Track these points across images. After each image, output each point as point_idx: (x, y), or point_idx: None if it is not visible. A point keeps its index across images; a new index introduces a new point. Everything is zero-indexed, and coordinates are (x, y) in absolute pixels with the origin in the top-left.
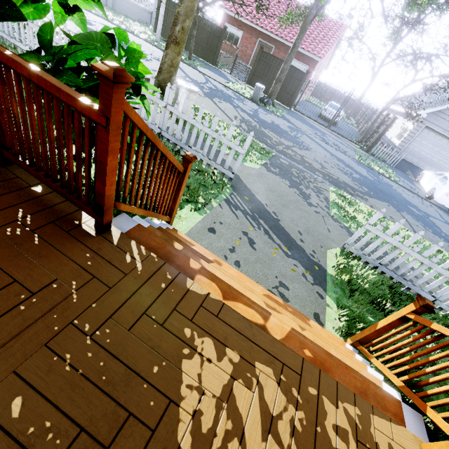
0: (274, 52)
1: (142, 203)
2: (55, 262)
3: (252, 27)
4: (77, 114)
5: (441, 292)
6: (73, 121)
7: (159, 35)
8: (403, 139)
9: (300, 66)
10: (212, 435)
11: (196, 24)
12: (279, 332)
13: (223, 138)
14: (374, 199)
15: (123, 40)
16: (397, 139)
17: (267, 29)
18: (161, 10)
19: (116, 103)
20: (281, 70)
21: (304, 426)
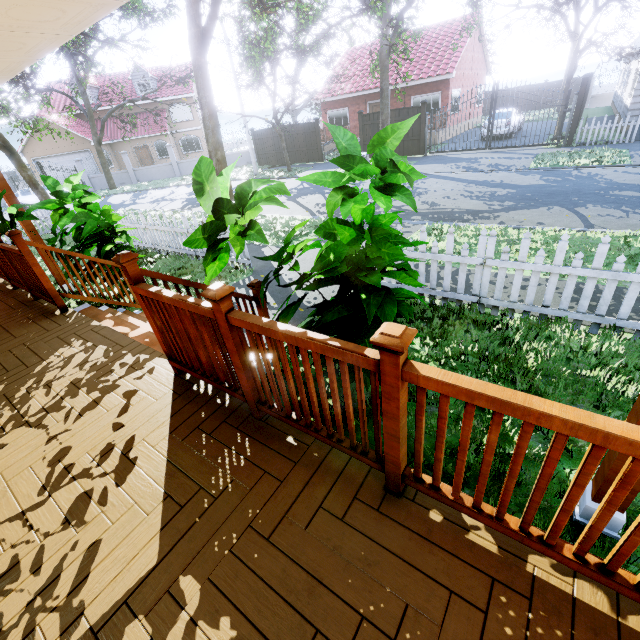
0: (391, 105)
1: (95, 294)
2: (32, 327)
3: (355, 97)
4: (21, 256)
5: (475, 285)
6: (77, 267)
7: (256, 167)
8: (633, 92)
9: (430, 99)
10: (51, 367)
11: (282, 136)
12: (136, 334)
13: (226, 234)
14: (519, 211)
15: (96, 209)
16: (630, 98)
17: (370, 88)
18: (249, 146)
19: (20, 244)
20: (381, 124)
21: (102, 363)
